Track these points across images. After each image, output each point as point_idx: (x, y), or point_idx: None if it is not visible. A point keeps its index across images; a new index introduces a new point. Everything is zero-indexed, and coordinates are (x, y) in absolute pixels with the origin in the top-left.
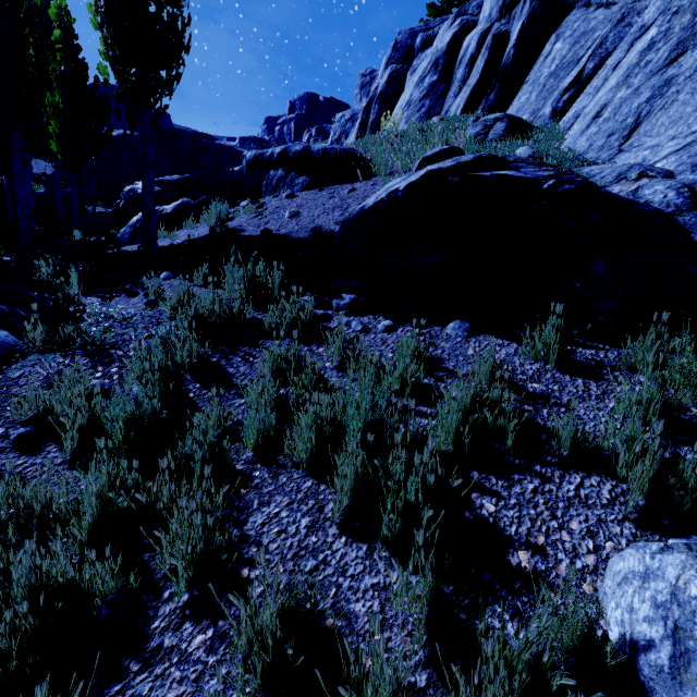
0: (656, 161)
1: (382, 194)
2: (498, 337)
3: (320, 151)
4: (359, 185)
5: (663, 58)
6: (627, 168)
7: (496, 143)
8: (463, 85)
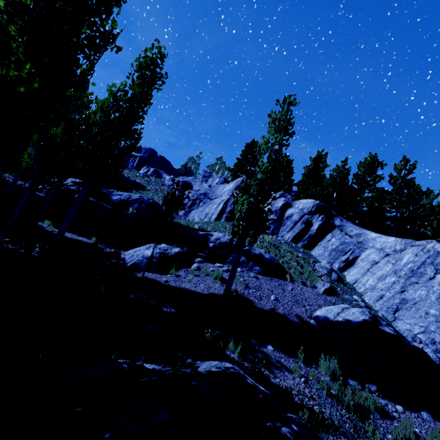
0: (416, 333)
1: (338, 317)
2: None
3: (268, 259)
4: (291, 285)
5: (398, 288)
6: (413, 336)
7: (335, 282)
8: (291, 229)
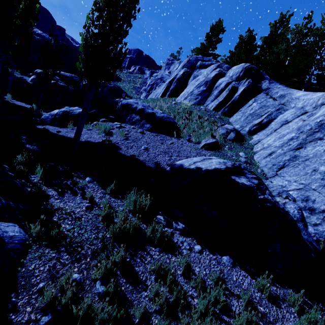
0: (290, 190)
1: (193, 165)
2: (242, 270)
3: (160, 117)
4: (175, 140)
5: (295, 146)
6: (282, 191)
7: (230, 141)
8: (216, 98)
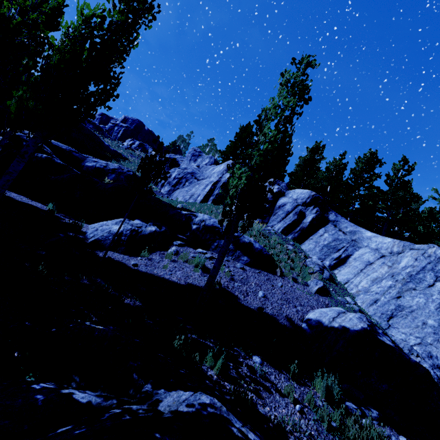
0: (412, 345)
1: (334, 322)
2: None
3: (259, 249)
4: (281, 281)
5: (394, 294)
6: (410, 347)
7: (327, 281)
8: (282, 219)
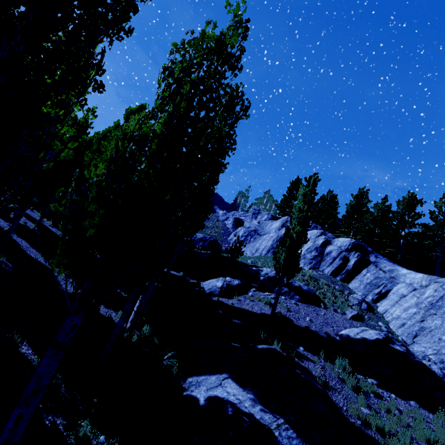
0: (428, 354)
1: (357, 335)
2: (425, 409)
3: (306, 290)
4: (324, 311)
5: (419, 318)
6: (424, 355)
7: (365, 311)
8: (330, 264)
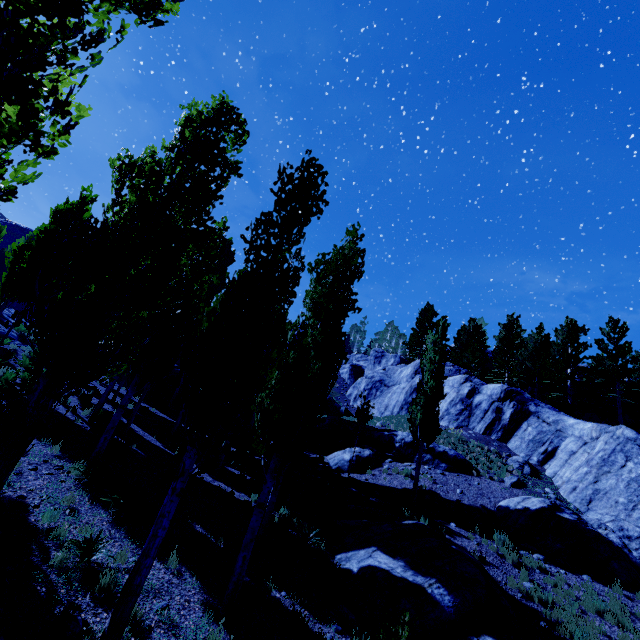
0: (605, 522)
1: (518, 505)
2: (600, 583)
3: (453, 455)
4: (478, 480)
5: (591, 479)
6: (600, 523)
7: (528, 476)
8: (481, 419)
